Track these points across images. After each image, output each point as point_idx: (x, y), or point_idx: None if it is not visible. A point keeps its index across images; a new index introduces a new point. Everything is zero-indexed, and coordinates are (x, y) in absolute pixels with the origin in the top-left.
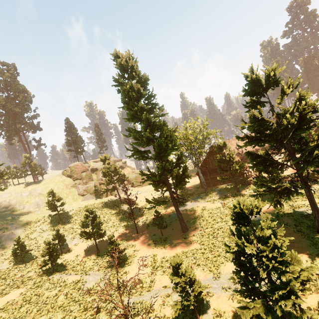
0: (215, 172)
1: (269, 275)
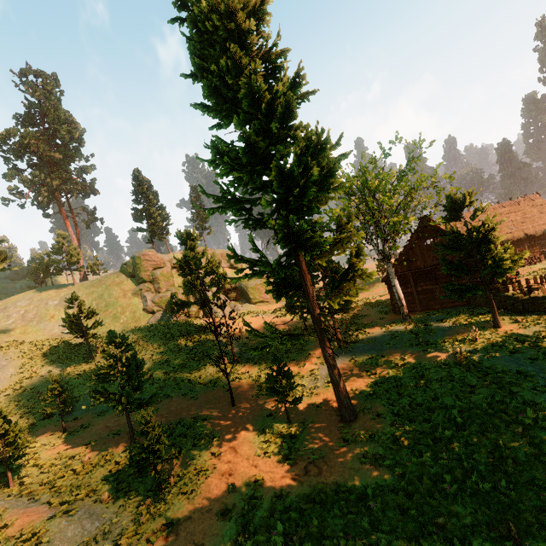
0: (430, 279)
1: None
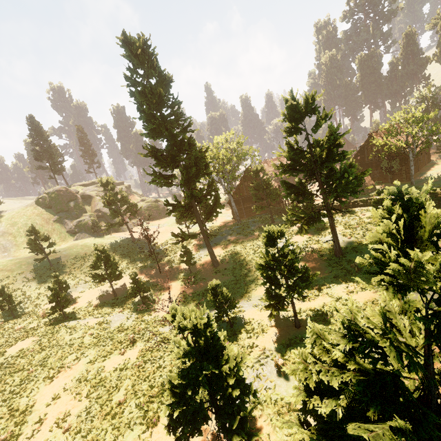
0: (250, 201)
1: (287, 281)
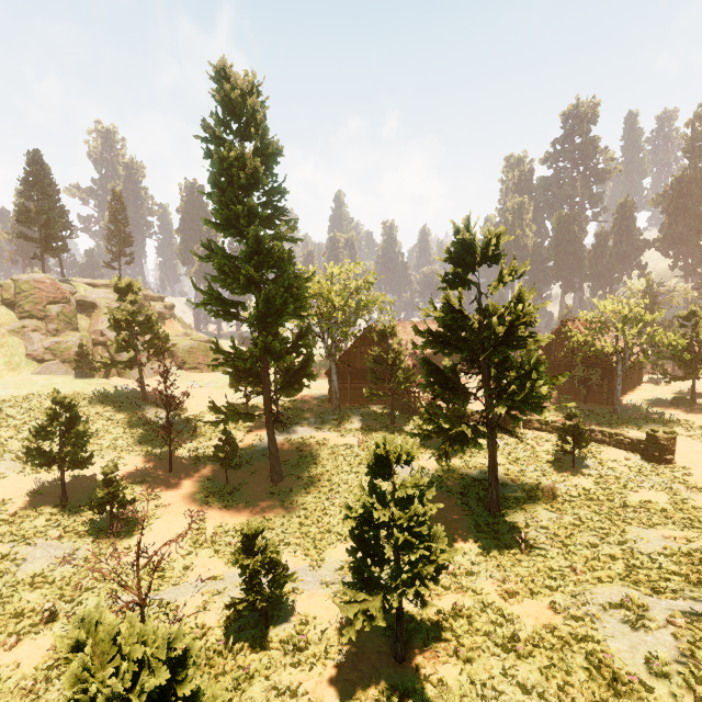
0: (363, 378)
1: (397, 557)
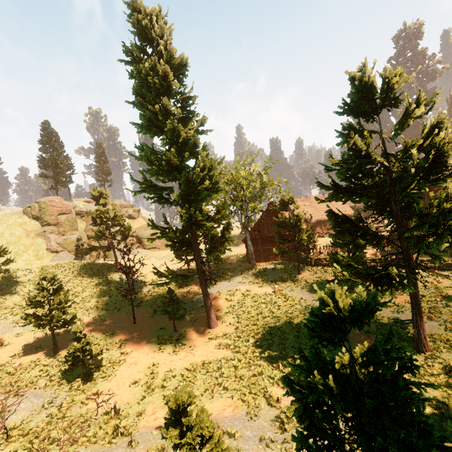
0: (271, 242)
1: None
